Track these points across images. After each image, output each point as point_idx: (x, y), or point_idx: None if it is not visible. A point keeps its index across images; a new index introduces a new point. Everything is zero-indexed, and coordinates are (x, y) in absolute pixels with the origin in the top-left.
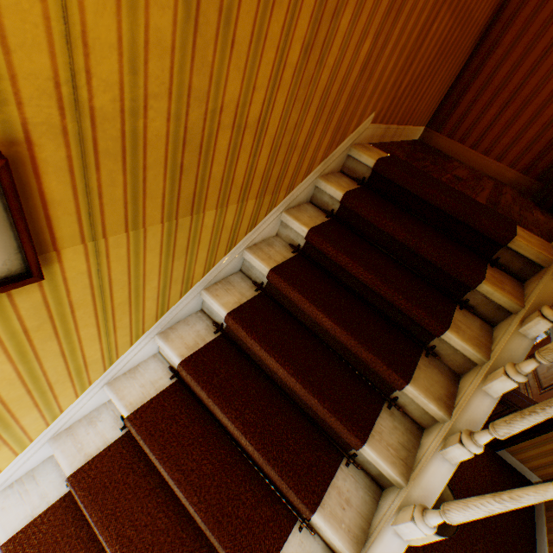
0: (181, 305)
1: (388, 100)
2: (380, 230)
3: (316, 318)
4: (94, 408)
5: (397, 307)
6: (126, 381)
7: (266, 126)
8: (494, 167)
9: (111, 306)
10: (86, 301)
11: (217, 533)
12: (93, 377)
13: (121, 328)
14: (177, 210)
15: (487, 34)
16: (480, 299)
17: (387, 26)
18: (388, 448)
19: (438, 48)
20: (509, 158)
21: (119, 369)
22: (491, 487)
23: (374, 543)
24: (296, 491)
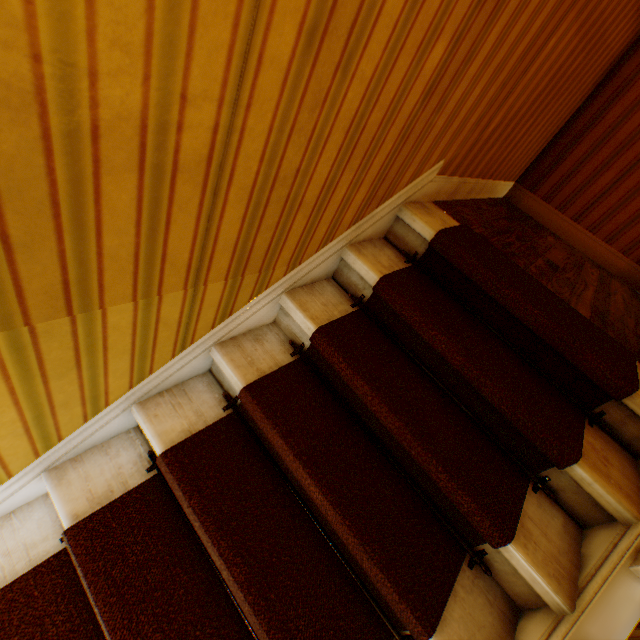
0: (89, 429)
1: (467, 144)
2: (427, 343)
3: (302, 481)
4: None
5: (433, 480)
6: None
7: (230, 170)
8: (601, 249)
9: None
10: None
11: None
12: None
13: None
14: (25, 311)
15: (618, 69)
16: (569, 482)
17: (477, 24)
18: None
19: (550, 78)
20: (623, 241)
21: None
22: None
23: None
24: None
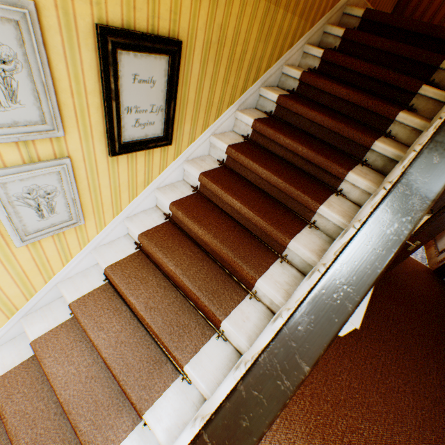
0: (250, 92)
1: None
2: (371, 48)
3: (335, 93)
4: (201, 155)
5: (387, 82)
6: (221, 136)
7: None
8: None
9: (233, 58)
10: (229, 43)
11: (292, 185)
12: (210, 121)
13: (229, 85)
14: None
15: None
16: (443, 76)
17: None
18: (390, 145)
19: None
20: None
21: (218, 127)
22: (441, 298)
23: (388, 176)
24: (337, 164)
